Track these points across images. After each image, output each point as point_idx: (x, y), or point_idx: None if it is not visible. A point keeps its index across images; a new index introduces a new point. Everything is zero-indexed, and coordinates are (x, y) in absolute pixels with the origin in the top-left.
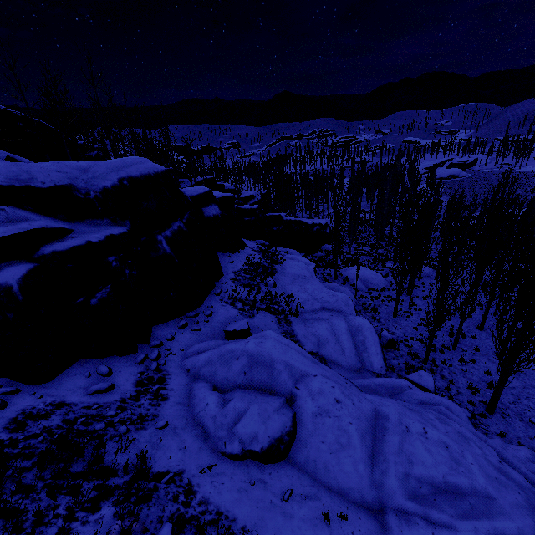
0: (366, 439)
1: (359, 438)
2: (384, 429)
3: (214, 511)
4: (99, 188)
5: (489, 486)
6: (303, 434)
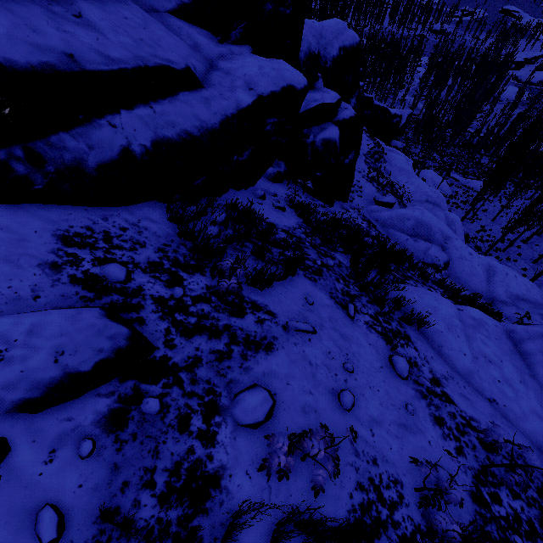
0: (485, 274)
1: (482, 272)
2: (495, 271)
3: (438, 279)
4: (331, 57)
5: None
6: (452, 265)
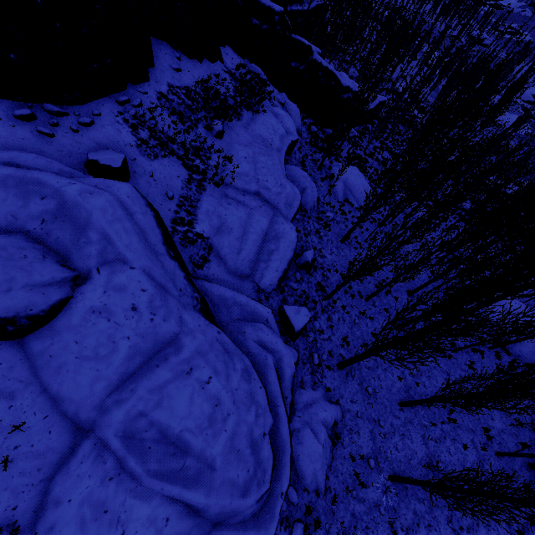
0: (134, 360)
1: (124, 357)
2: (165, 360)
3: None
4: None
5: (219, 458)
6: (61, 324)
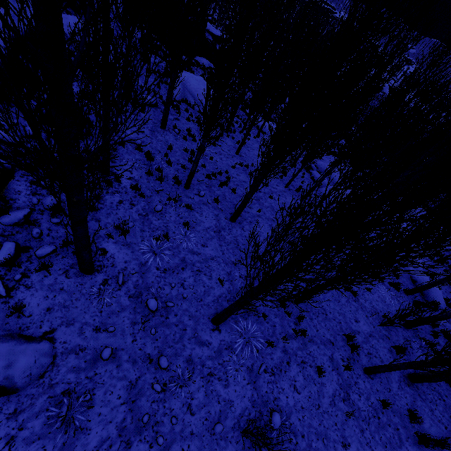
0: None
1: None
2: None
3: None
4: None
5: None
6: None
